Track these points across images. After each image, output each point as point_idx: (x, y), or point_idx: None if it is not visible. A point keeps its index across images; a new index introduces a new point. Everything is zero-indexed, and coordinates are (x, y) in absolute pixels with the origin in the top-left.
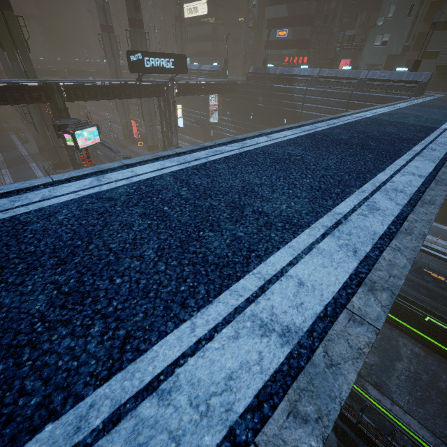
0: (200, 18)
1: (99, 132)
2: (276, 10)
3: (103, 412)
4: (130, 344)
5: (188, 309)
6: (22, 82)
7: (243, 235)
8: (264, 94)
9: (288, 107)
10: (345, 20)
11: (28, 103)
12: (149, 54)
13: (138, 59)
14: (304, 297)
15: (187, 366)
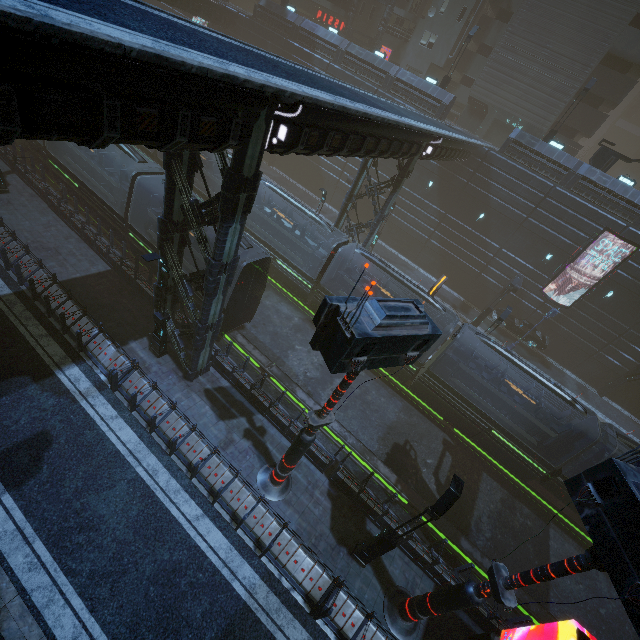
0: None
1: None
2: None
3: None
4: None
5: None
6: None
7: (64, 2)
8: (275, 50)
9: None
10: None
11: None
12: None
13: None
14: (84, 25)
15: None
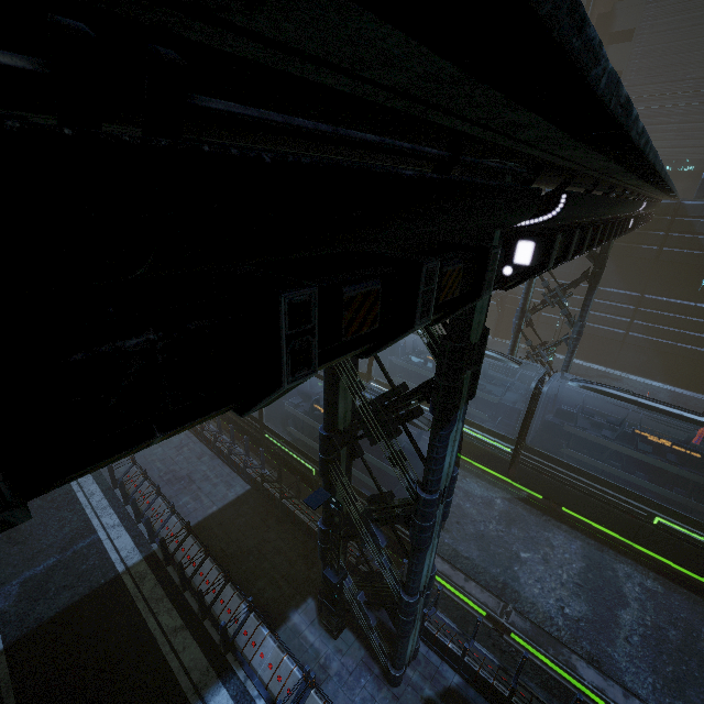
0: None
1: None
2: None
3: None
4: None
5: None
6: None
7: None
8: None
9: None
10: None
11: None
12: None
13: None
14: None
15: None
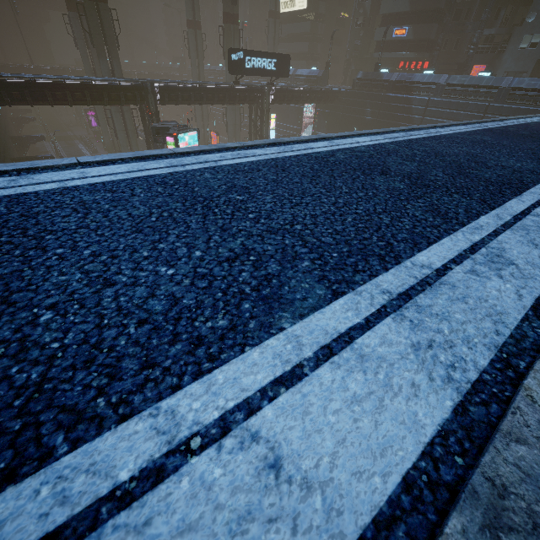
0: (296, 14)
1: (198, 137)
2: (395, 4)
3: (506, 216)
4: (488, 202)
5: (508, 195)
6: (120, 80)
7: (503, 174)
8: (373, 105)
9: (402, 122)
10: (484, 16)
11: (122, 103)
12: (251, 53)
13: (239, 58)
14: None
15: (537, 210)
